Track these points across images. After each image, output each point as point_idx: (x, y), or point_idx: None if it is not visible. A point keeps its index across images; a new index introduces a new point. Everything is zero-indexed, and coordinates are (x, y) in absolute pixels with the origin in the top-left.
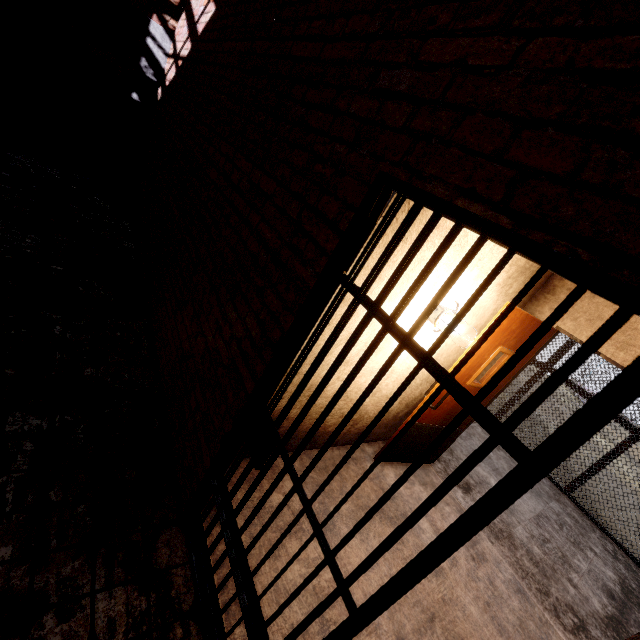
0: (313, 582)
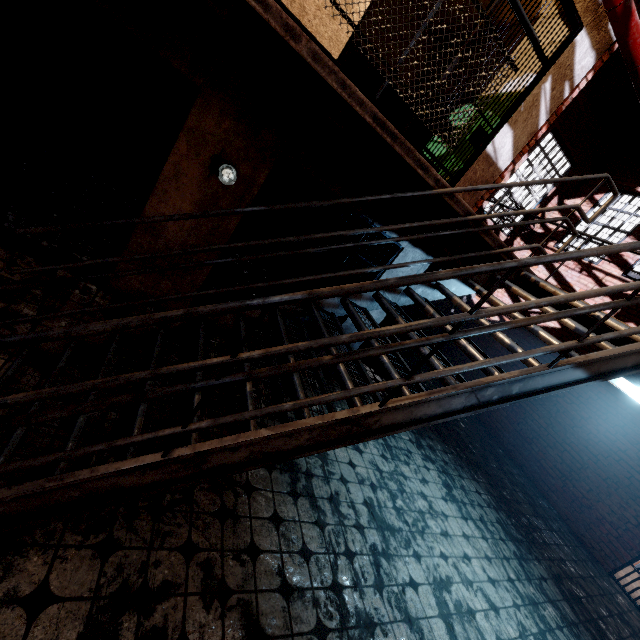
0: None
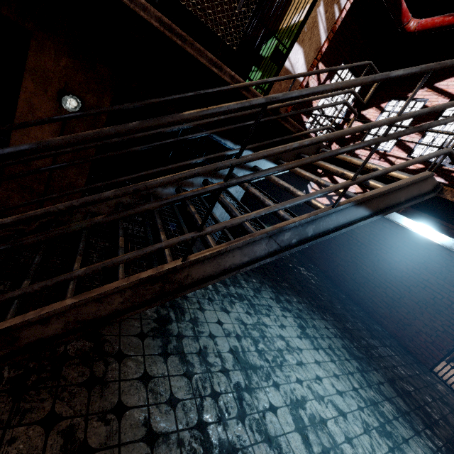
0: None
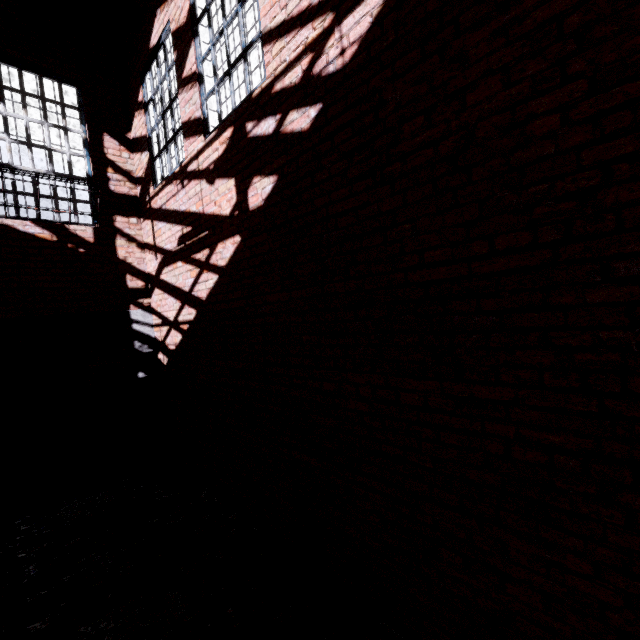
0: None
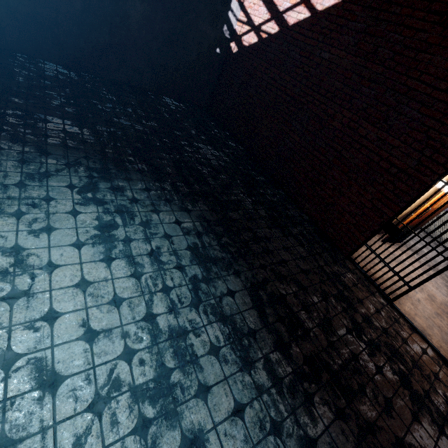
0: (387, 276)
